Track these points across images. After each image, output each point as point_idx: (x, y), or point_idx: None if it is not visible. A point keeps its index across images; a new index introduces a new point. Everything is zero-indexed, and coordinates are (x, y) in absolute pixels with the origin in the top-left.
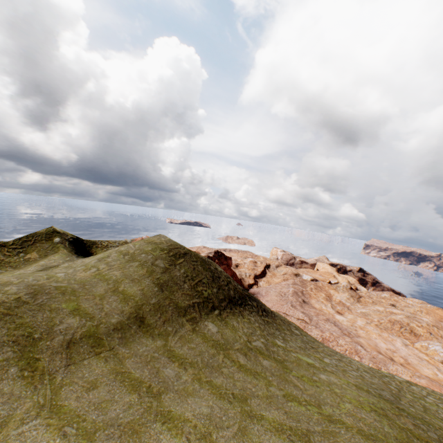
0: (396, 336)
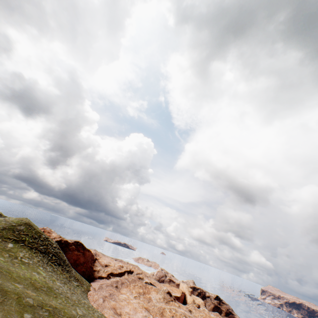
0: (148, 312)
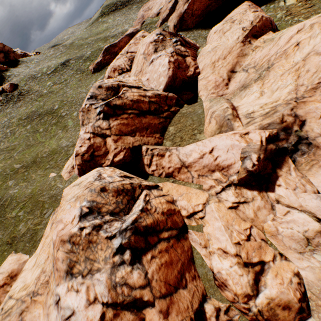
0: None
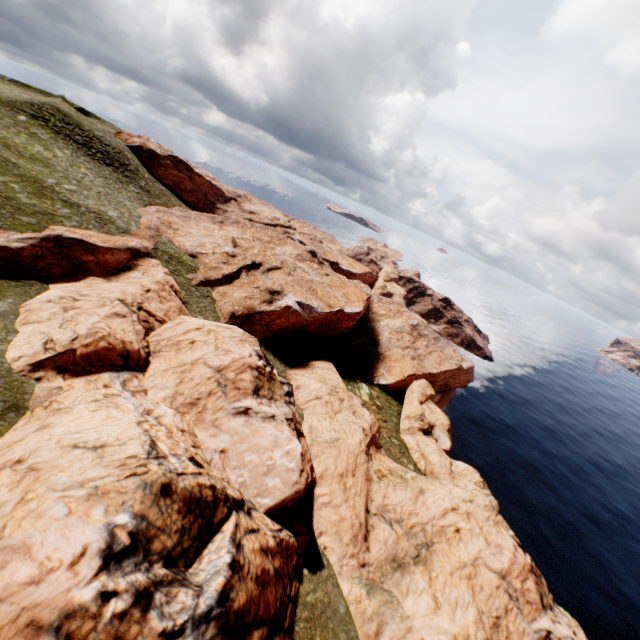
0: (228, 245)
